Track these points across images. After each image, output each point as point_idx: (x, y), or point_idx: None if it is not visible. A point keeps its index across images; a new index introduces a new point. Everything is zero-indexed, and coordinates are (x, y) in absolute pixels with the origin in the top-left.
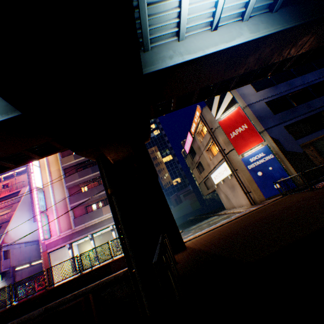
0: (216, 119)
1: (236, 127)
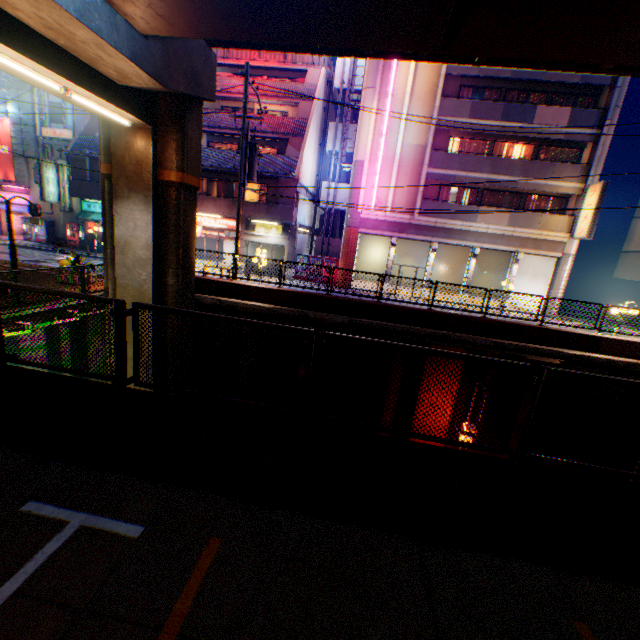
0: None
1: None
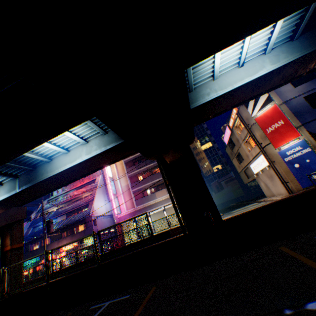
0: (252, 116)
1: (272, 123)
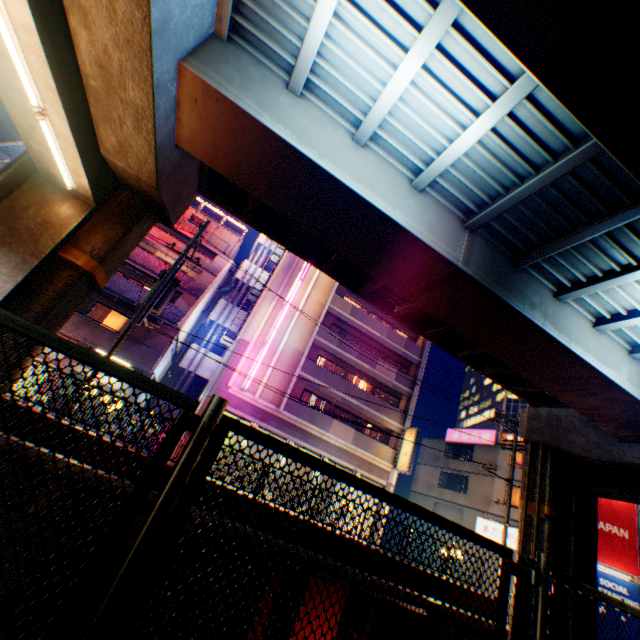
0: None
1: (611, 521)
